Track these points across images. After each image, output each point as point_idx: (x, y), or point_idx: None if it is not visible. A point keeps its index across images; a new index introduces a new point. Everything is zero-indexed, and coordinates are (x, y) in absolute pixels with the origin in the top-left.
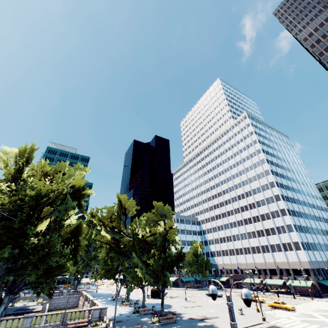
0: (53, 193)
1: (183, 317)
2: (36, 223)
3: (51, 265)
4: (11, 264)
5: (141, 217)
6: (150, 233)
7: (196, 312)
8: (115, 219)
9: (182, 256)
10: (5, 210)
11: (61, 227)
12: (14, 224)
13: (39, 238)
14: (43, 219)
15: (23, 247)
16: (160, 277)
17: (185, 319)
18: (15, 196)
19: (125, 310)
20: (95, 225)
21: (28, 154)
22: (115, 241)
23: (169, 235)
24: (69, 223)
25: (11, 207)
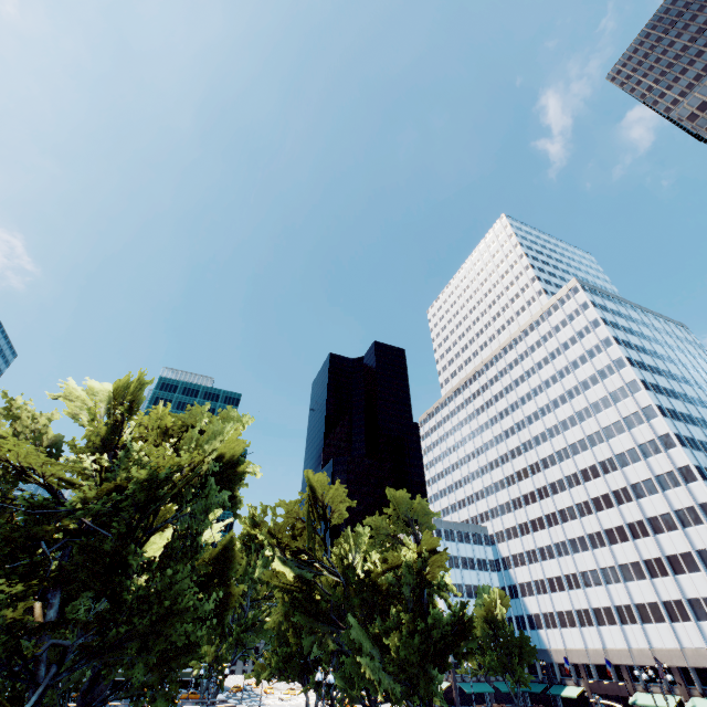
0: (180, 474)
1: None
2: (143, 542)
3: (171, 641)
4: (92, 637)
5: (358, 526)
6: (385, 565)
7: None
8: (302, 531)
9: (467, 626)
10: (89, 513)
11: (197, 551)
12: (101, 544)
13: (150, 575)
14: (156, 531)
15: (120, 598)
16: (418, 680)
17: None
18: (108, 482)
19: None
20: (260, 545)
21: (134, 393)
22: (302, 585)
23: (429, 571)
24: (206, 540)
25: (100, 505)
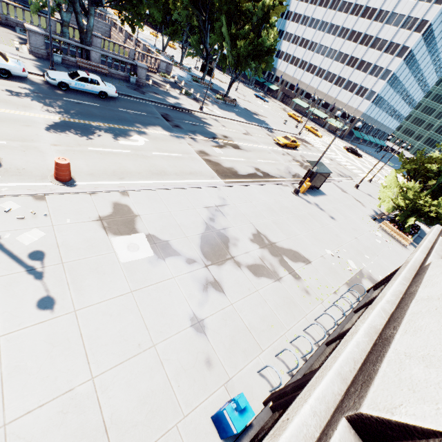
0: None
1: (239, 105)
2: None
3: None
4: None
5: None
6: None
7: (249, 106)
8: None
9: (271, 52)
10: None
11: None
12: None
13: None
14: None
15: None
16: (242, 64)
17: (242, 108)
18: None
19: (181, 73)
20: None
21: None
22: None
23: (270, 13)
24: None
25: None
